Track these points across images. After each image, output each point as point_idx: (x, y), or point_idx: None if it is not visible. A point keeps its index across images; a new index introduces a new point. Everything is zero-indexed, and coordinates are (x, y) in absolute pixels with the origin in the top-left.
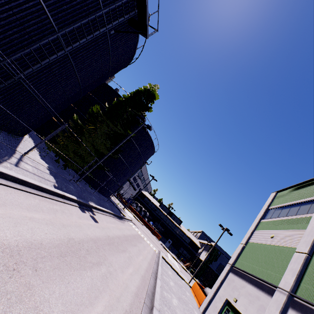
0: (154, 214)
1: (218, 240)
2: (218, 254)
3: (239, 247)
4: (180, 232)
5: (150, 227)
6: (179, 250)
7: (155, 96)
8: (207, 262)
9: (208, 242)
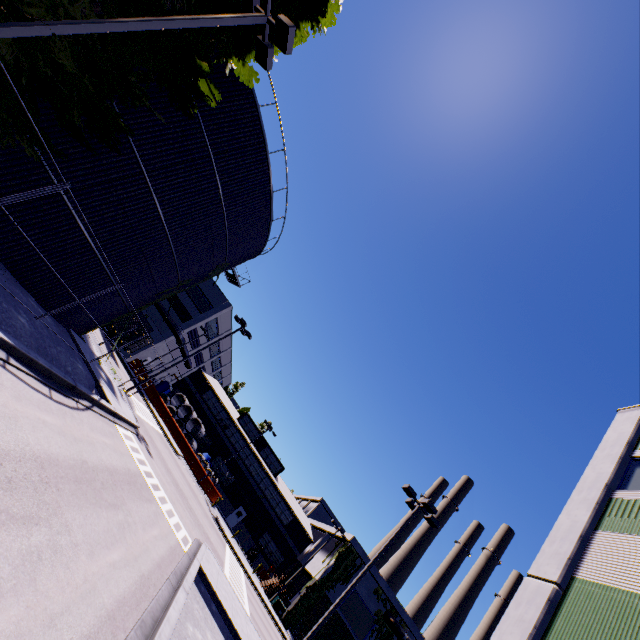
0: (221, 437)
1: (396, 535)
2: (354, 566)
3: (531, 593)
4: (274, 494)
5: (199, 467)
6: (260, 540)
7: (325, 7)
8: (323, 584)
9: (339, 530)
